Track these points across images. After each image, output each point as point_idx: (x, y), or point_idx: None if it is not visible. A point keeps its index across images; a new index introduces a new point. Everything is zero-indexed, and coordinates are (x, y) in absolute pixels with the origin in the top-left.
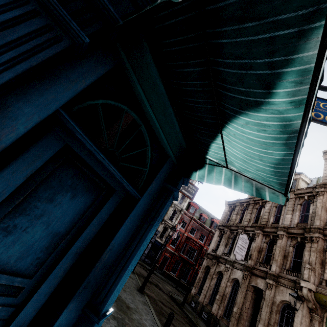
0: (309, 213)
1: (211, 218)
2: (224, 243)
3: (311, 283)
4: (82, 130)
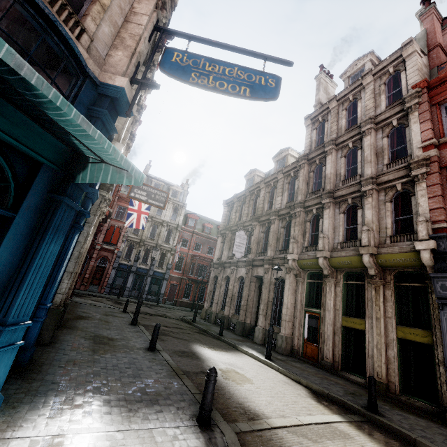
0: (295, 190)
1: (217, 225)
2: (227, 247)
3: (295, 254)
4: None
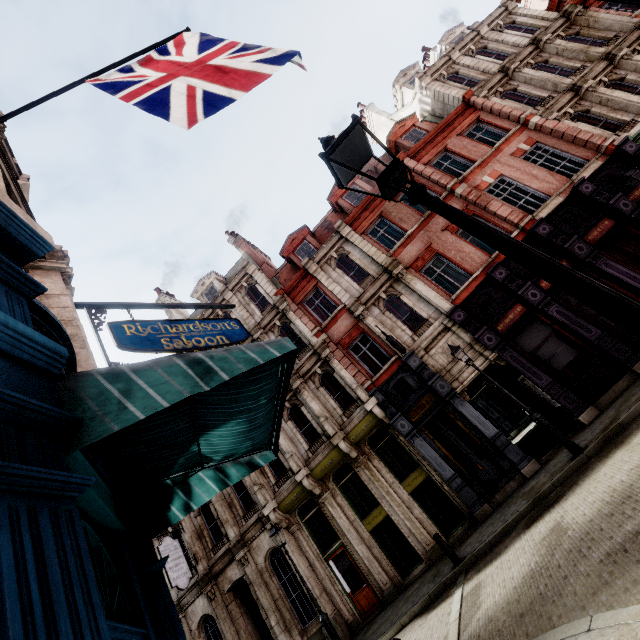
0: None
1: None
2: None
3: (271, 501)
4: None
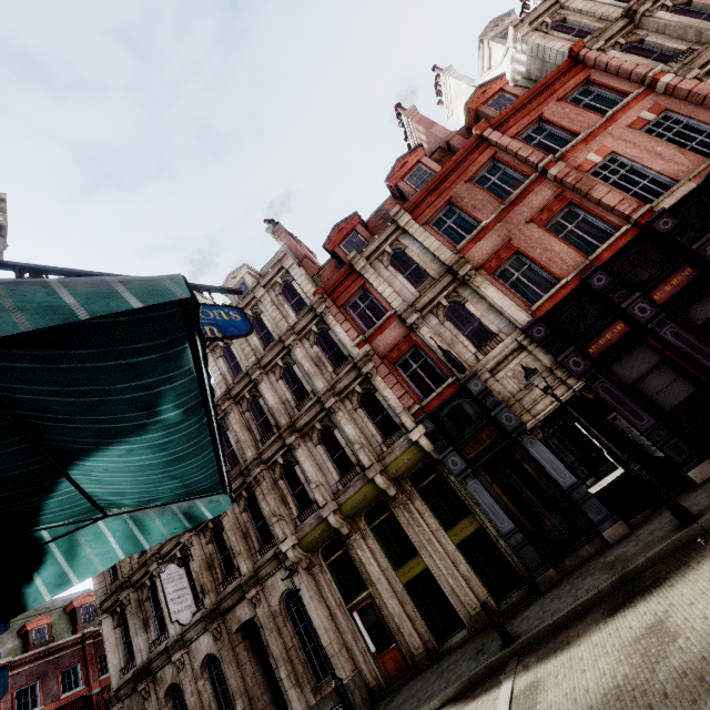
0: (234, 446)
1: (64, 607)
2: (138, 626)
3: (291, 536)
4: None
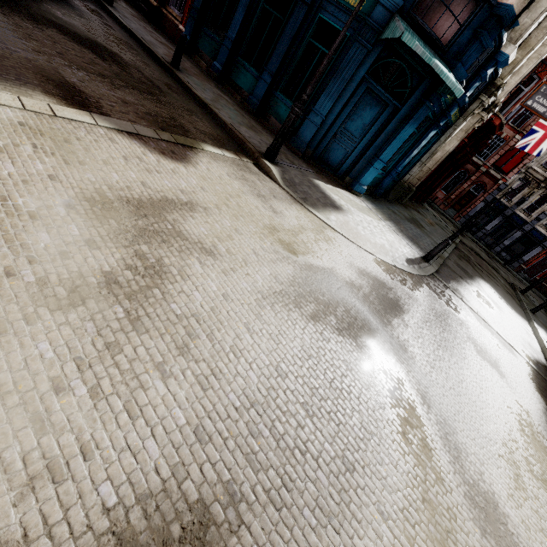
0: None
1: None
2: None
3: None
4: (372, 79)
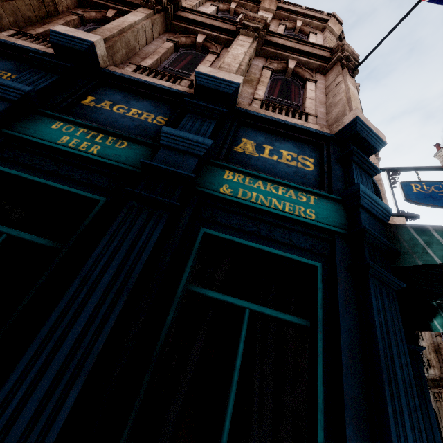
0: None
1: None
2: None
3: None
4: None
